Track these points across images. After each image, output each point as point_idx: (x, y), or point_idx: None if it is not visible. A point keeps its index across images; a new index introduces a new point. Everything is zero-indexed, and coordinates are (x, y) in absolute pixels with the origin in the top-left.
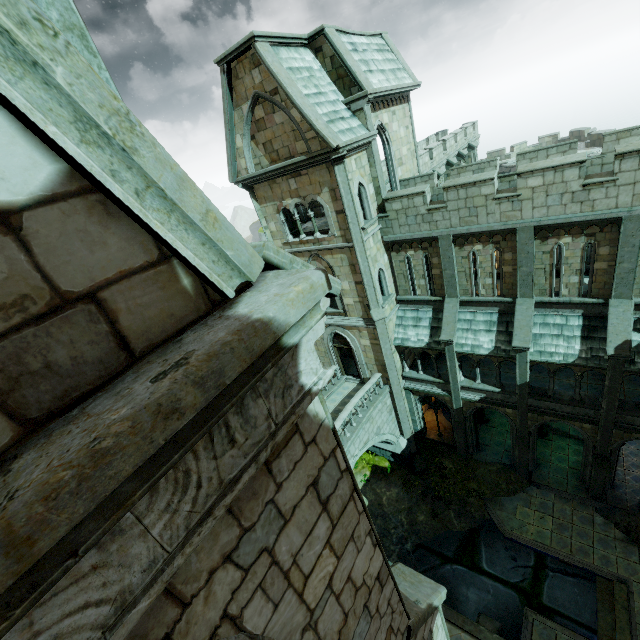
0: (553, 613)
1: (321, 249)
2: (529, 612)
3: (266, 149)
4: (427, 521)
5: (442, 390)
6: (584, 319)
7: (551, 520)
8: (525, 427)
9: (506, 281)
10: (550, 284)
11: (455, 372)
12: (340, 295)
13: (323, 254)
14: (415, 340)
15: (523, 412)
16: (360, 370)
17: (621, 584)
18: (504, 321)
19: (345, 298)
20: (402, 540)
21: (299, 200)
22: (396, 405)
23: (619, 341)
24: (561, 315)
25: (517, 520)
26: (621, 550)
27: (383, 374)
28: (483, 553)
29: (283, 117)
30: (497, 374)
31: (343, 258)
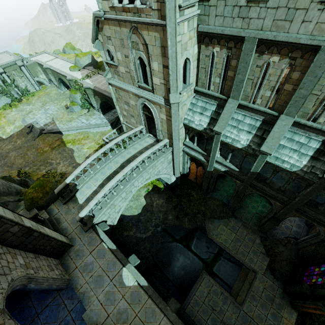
0: (215, 276)
1: (139, 22)
2: (204, 273)
3: None
4: (172, 220)
5: (204, 159)
6: (322, 145)
7: (234, 235)
8: (243, 192)
9: (281, 98)
10: (314, 110)
11: (215, 152)
12: (151, 74)
13: (141, 28)
14: (197, 124)
15: (246, 185)
16: (157, 133)
17: (253, 272)
18: (263, 128)
19: (154, 78)
20: (157, 225)
21: None
22: (174, 160)
23: None
24: (307, 136)
25: (217, 231)
26: (261, 258)
27: (170, 140)
28: (194, 241)
29: None
30: (241, 161)
31: (156, 37)
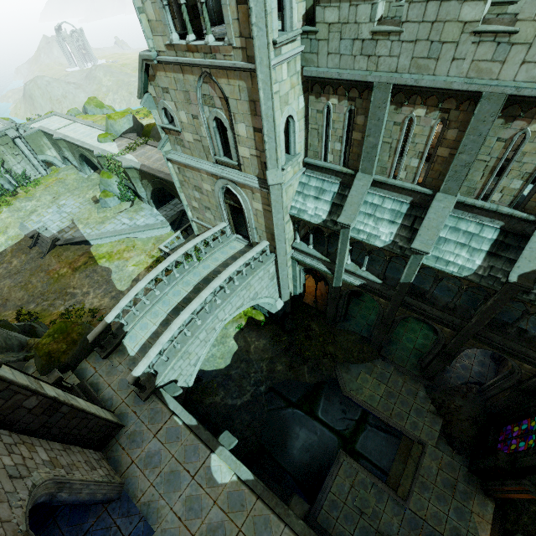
0: (360, 457)
1: (214, 66)
2: (342, 455)
3: None
4: (283, 371)
5: (327, 268)
6: (500, 233)
7: (384, 388)
8: (391, 317)
9: (435, 168)
10: (484, 183)
11: (344, 256)
12: (235, 142)
13: (217, 75)
14: (312, 214)
15: (395, 305)
16: (249, 233)
17: (419, 445)
18: (413, 215)
19: (241, 147)
20: (258, 383)
21: None
22: (279, 273)
23: (528, 269)
24: (477, 223)
25: (357, 383)
26: (429, 420)
27: (271, 242)
28: (321, 404)
29: None
30: (384, 267)
31: (242, 88)
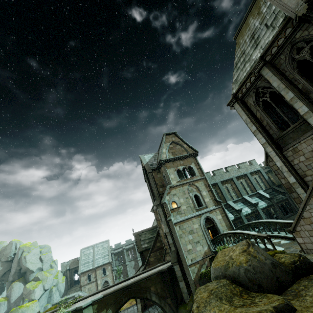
0: None
1: (193, 181)
2: None
3: (172, 153)
4: None
5: None
6: (257, 197)
7: None
8: None
9: (237, 193)
10: (245, 191)
11: None
12: (203, 198)
13: (194, 183)
14: (229, 217)
15: None
16: None
17: None
18: (245, 203)
19: (205, 199)
20: None
21: (184, 166)
22: None
23: (268, 195)
24: (253, 198)
25: None
26: None
27: None
28: None
29: (179, 147)
30: None
31: (201, 183)
